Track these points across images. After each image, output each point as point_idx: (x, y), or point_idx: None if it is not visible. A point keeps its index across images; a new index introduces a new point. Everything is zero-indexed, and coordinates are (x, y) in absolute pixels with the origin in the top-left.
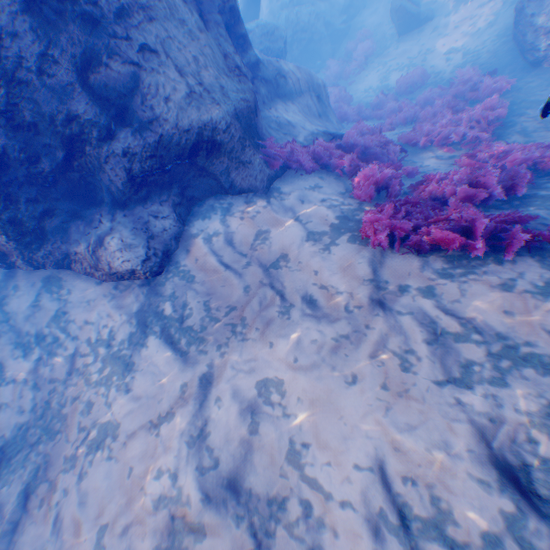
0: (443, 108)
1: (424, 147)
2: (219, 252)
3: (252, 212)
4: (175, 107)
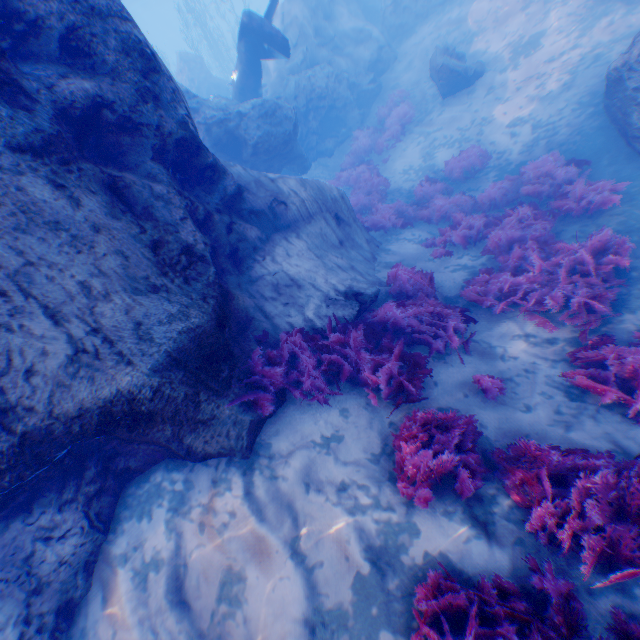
0: (521, 233)
1: (503, 309)
2: (156, 621)
3: (221, 508)
4: (48, 383)
